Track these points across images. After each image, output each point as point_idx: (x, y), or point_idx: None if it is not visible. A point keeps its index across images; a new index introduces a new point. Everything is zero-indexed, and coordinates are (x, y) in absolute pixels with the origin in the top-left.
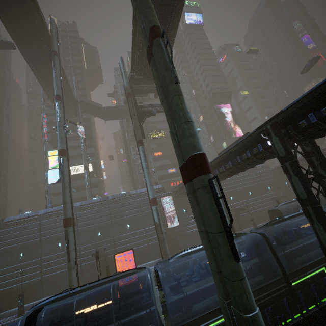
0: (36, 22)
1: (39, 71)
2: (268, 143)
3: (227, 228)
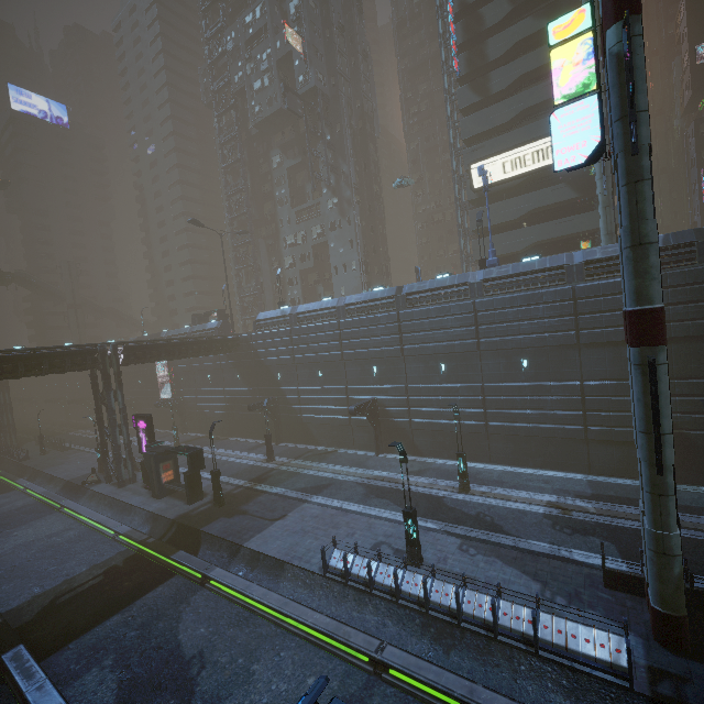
0: None
1: None
2: None
3: None
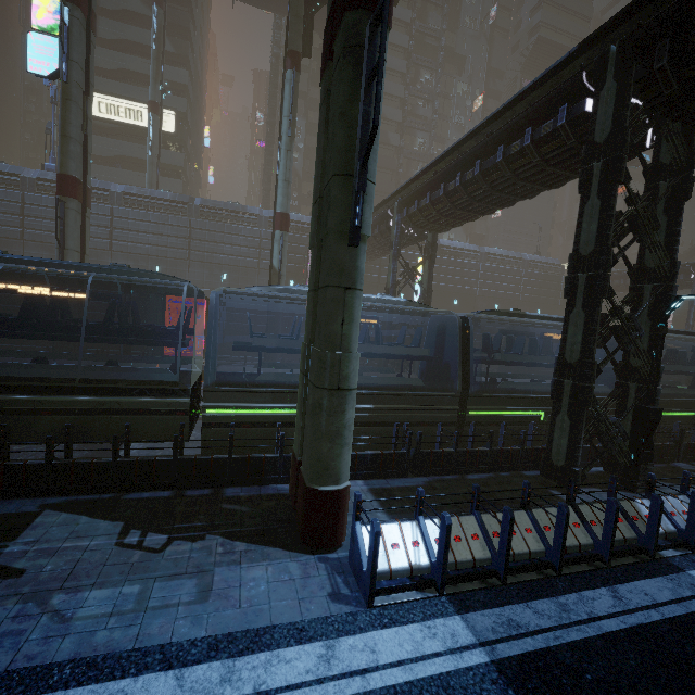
0: None
1: None
2: (587, 104)
3: (361, 161)
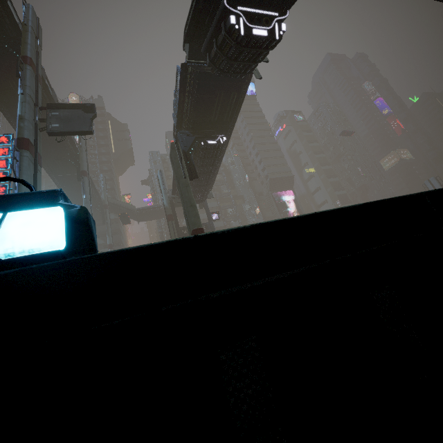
0: (64, 141)
1: (62, 181)
2: None
3: None
